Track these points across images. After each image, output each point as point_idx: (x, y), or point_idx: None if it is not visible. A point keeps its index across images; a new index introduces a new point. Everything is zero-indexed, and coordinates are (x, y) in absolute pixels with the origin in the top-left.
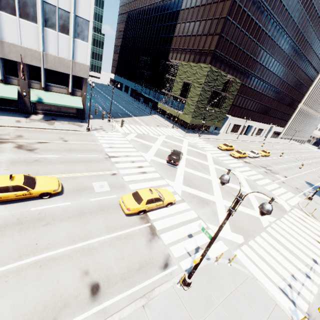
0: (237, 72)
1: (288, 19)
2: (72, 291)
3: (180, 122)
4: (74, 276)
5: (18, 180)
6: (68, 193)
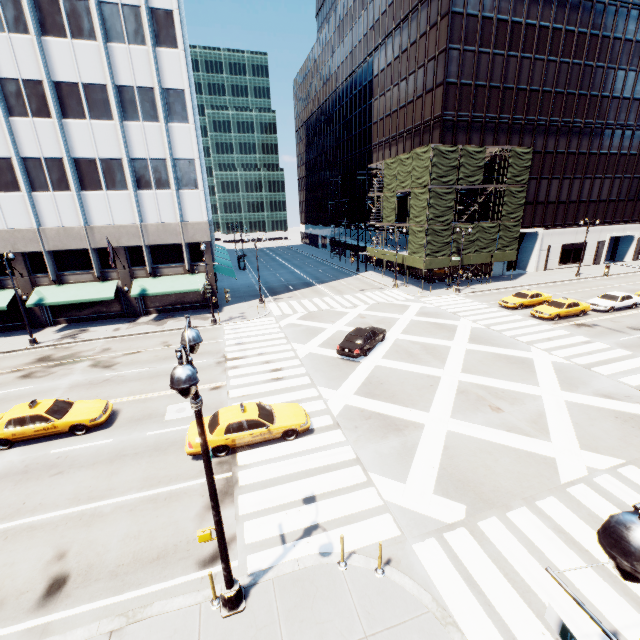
0: (521, 133)
1: None
2: (21, 583)
3: (416, 273)
4: (41, 559)
5: (42, 407)
6: (119, 425)
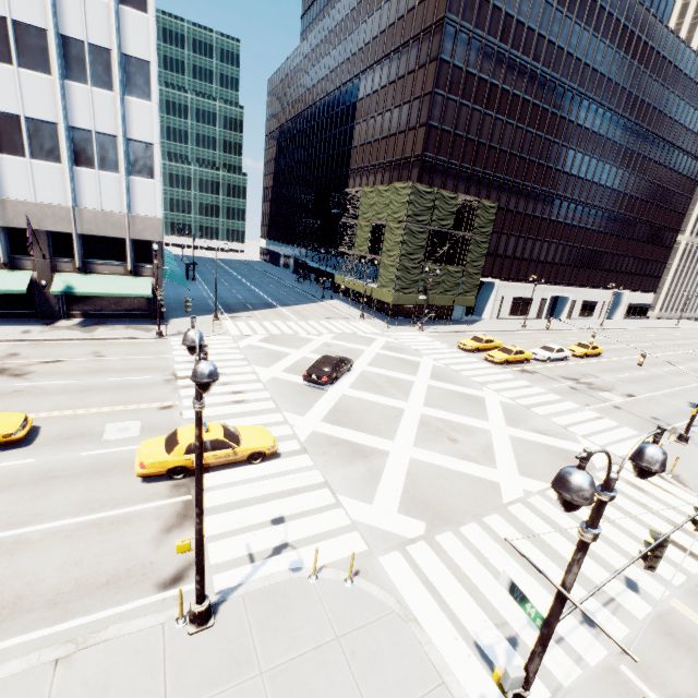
0: (489, 188)
1: (581, 70)
2: None
3: (383, 307)
4: None
5: None
6: (41, 444)
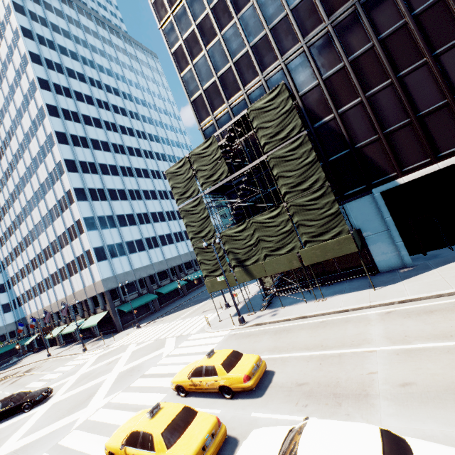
0: (309, 60)
1: None
2: None
3: None
4: None
5: None
6: None
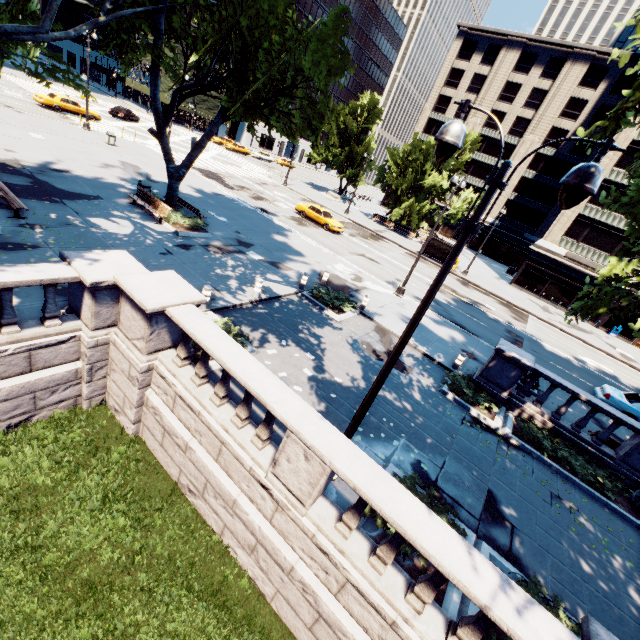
0: None
1: None
2: None
3: None
4: None
5: None
6: None
